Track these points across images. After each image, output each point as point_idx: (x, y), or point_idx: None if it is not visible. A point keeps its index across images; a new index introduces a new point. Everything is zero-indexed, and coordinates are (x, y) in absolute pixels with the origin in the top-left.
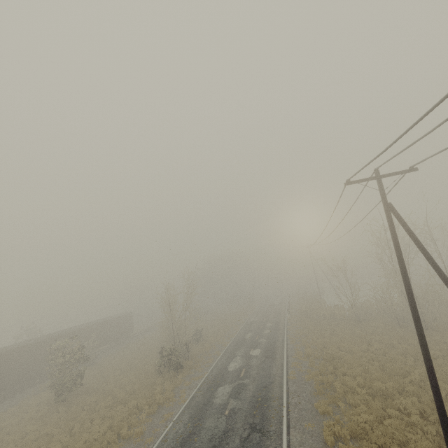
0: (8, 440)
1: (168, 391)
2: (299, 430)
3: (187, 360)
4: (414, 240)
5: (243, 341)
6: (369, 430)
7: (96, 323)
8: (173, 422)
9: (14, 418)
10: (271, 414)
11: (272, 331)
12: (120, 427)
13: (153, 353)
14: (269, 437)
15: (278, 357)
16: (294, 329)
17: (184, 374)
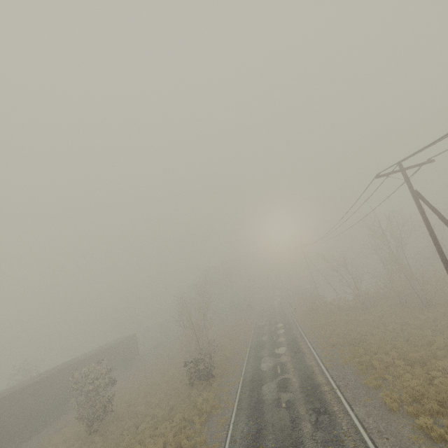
0: None
1: (211, 400)
2: (360, 405)
3: (215, 369)
4: (442, 218)
5: (262, 343)
6: (424, 391)
7: (103, 348)
8: (233, 424)
9: None
10: (328, 398)
11: (287, 330)
12: (178, 440)
13: (171, 370)
14: (337, 416)
15: (306, 350)
16: (306, 325)
17: (218, 382)
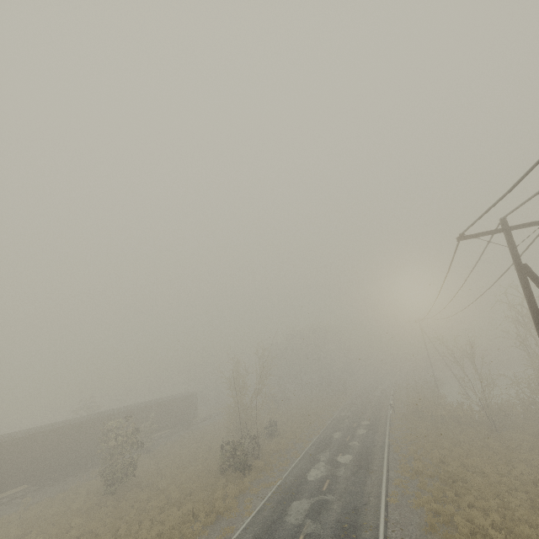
0: (52, 532)
1: (230, 498)
2: None
3: (256, 460)
4: None
5: (330, 441)
6: None
7: (156, 402)
8: None
9: (61, 506)
10: None
11: (369, 432)
12: (170, 536)
13: (218, 446)
14: None
15: (376, 469)
16: (399, 432)
17: (252, 477)
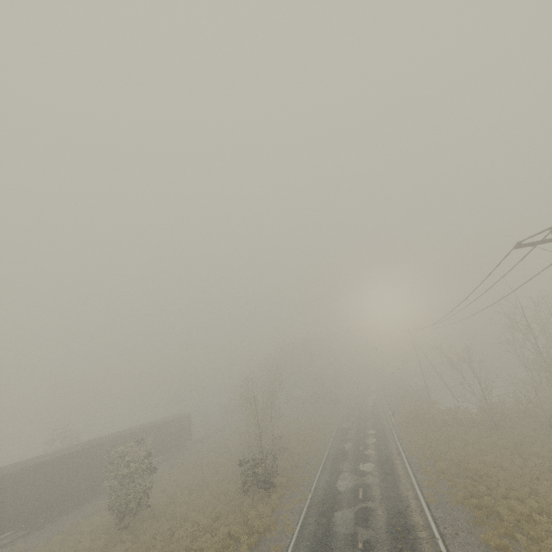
0: None
1: (266, 516)
2: None
3: (278, 476)
4: None
5: (344, 452)
6: None
7: (150, 425)
8: None
9: (65, 549)
10: (425, 549)
11: (379, 440)
12: None
13: (226, 467)
14: None
15: (402, 473)
16: (407, 438)
17: (279, 494)
